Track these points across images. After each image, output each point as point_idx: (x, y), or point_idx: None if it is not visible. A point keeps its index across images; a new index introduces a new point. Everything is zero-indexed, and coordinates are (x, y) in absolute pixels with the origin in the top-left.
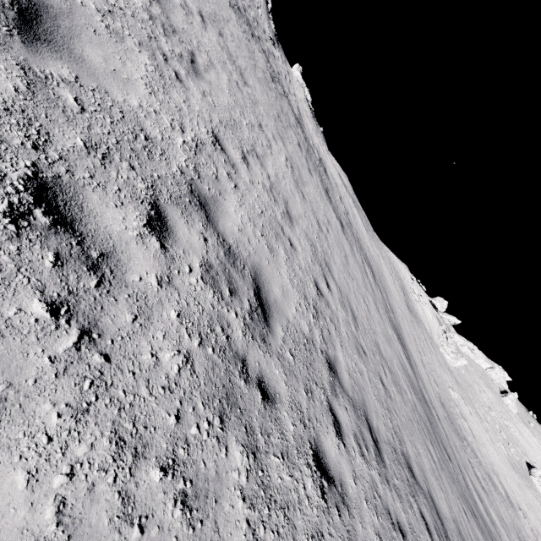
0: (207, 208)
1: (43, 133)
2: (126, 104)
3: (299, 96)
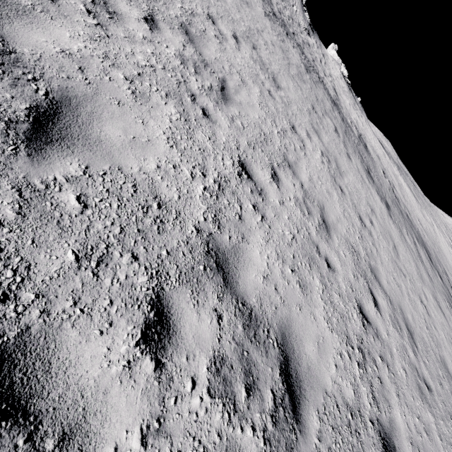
0: (225, 266)
1: (22, 269)
2: (141, 172)
3: (335, 74)
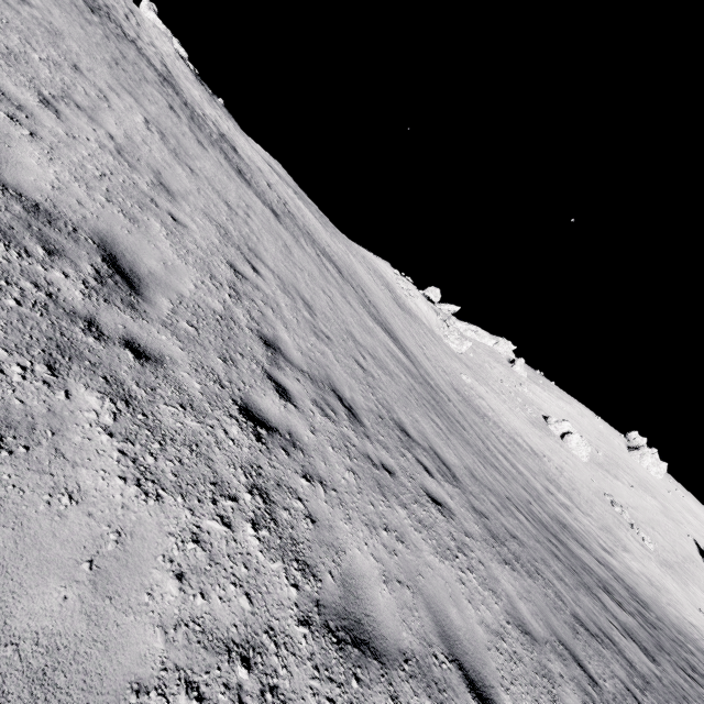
0: None
1: None
2: None
3: (165, 50)
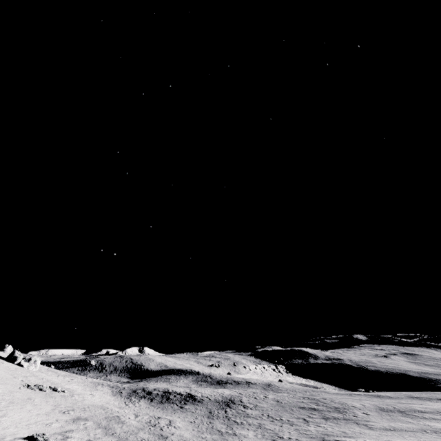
0: None
1: None
2: None
3: None
